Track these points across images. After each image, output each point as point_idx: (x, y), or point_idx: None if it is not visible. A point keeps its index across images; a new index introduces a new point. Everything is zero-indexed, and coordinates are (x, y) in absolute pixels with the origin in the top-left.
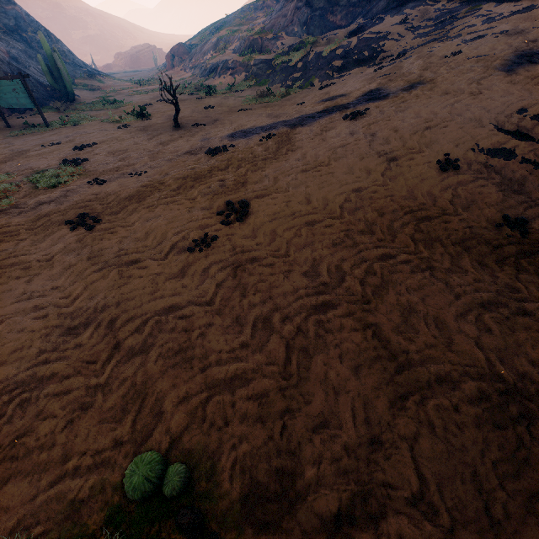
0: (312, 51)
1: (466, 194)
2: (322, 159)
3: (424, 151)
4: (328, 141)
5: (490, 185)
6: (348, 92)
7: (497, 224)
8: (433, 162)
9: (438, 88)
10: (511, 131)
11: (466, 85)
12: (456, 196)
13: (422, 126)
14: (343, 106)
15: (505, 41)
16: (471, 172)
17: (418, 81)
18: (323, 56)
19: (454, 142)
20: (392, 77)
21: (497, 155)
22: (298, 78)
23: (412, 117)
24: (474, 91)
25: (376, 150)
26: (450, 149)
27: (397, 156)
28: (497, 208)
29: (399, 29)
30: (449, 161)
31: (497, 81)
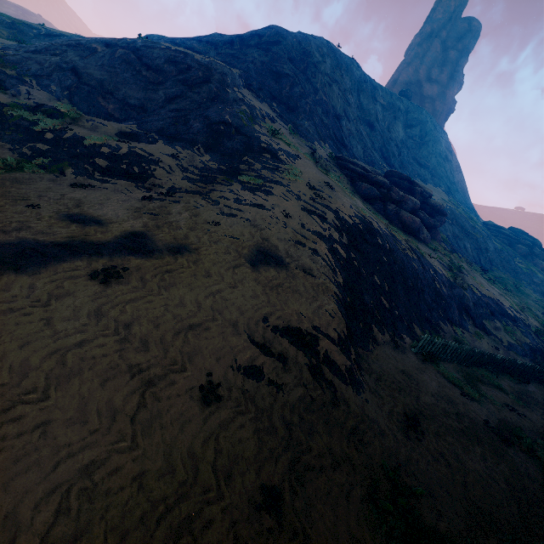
0: (71, 130)
1: (229, 447)
2: (33, 380)
3: (187, 367)
4: (56, 325)
5: (248, 424)
6: (107, 218)
7: (258, 507)
8: (196, 387)
9: (202, 263)
10: (260, 344)
11: (225, 270)
12: (219, 451)
13: (186, 323)
14: (95, 247)
15: (250, 230)
16: (232, 403)
17: (184, 243)
18: (85, 144)
19: (216, 354)
20: (160, 223)
21: (251, 374)
22: (43, 152)
23: (177, 303)
24: (231, 281)
25: (129, 362)
26: (213, 366)
27: (157, 376)
28: (255, 467)
29: (171, 162)
30: (212, 389)
31: (247, 274)
